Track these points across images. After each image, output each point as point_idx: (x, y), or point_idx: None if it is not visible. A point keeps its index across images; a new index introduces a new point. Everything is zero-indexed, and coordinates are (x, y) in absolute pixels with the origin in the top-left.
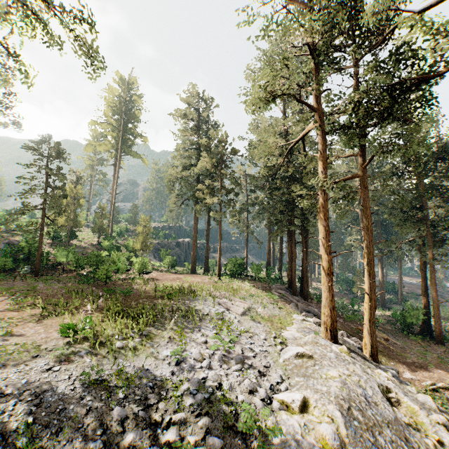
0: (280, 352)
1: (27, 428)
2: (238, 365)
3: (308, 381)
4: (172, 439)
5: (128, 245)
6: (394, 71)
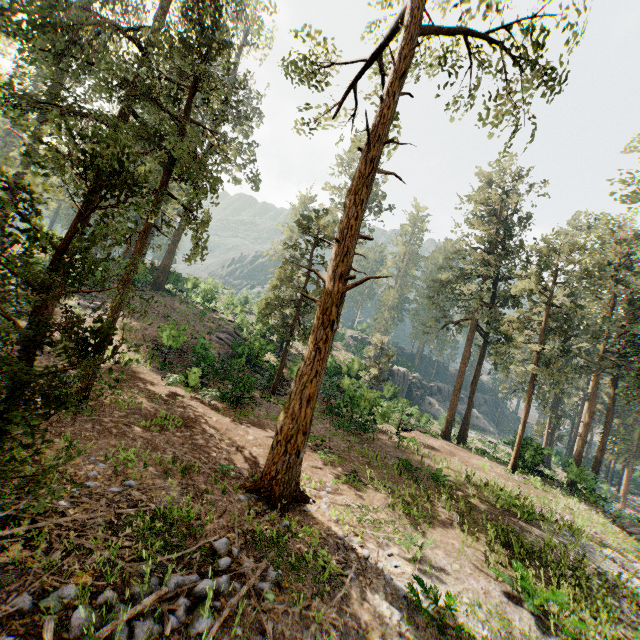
0: None
1: None
2: None
3: None
4: None
5: (351, 367)
6: None
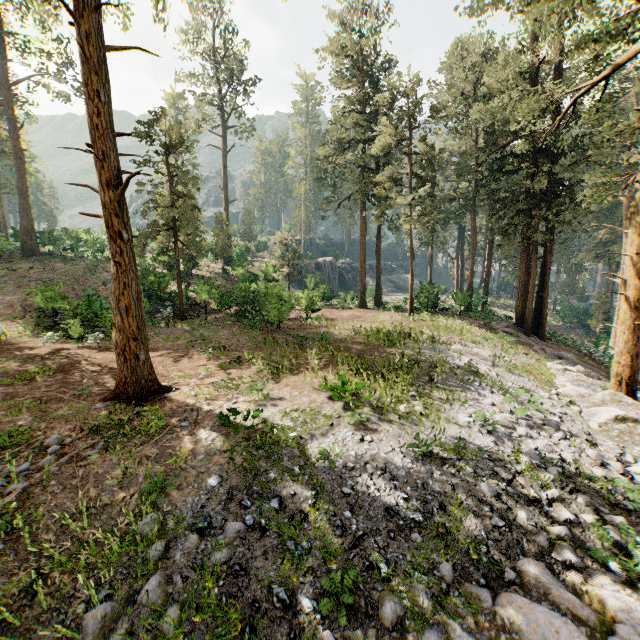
0: (582, 414)
1: (407, 503)
2: (560, 433)
3: None
4: (572, 518)
5: (266, 272)
6: None
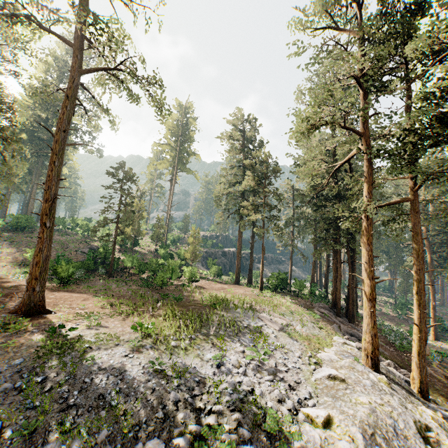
0: (313, 371)
1: (116, 394)
2: (270, 376)
3: (336, 402)
4: (212, 423)
5: (179, 253)
6: (440, 102)
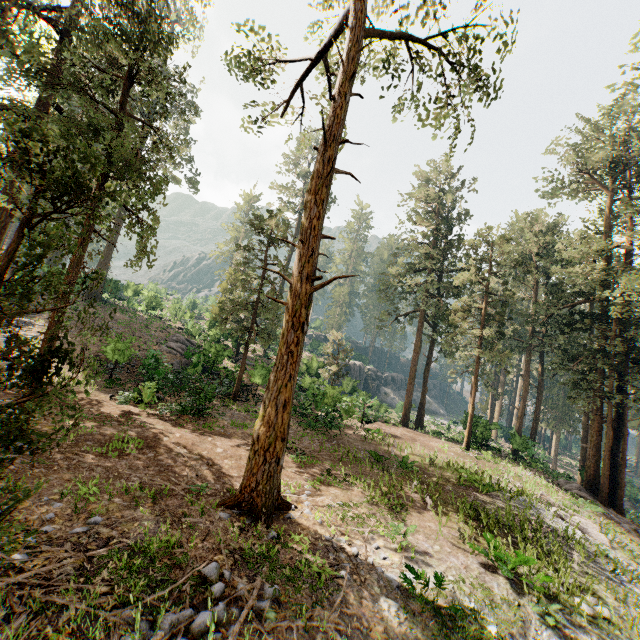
0: None
1: None
2: None
3: None
4: None
5: (310, 365)
6: None
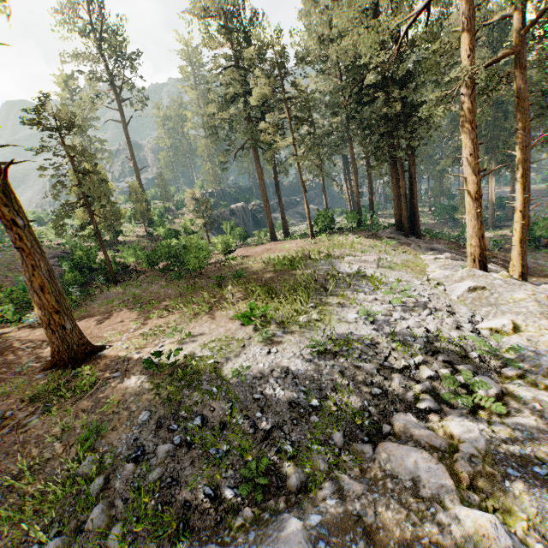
0: (446, 292)
1: (306, 394)
2: (427, 311)
3: (499, 308)
4: (432, 374)
5: (185, 226)
6: None
